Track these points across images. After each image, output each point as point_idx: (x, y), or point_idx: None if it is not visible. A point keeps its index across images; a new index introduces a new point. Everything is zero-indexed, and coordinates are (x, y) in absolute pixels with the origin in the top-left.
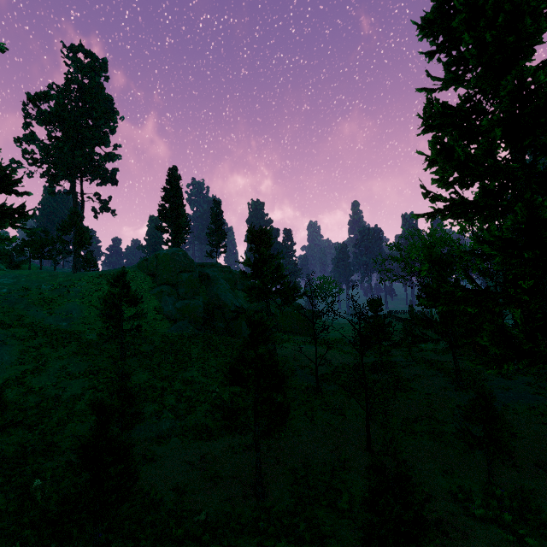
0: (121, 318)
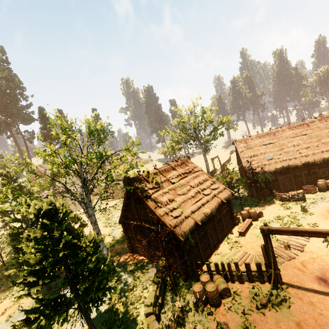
0: None
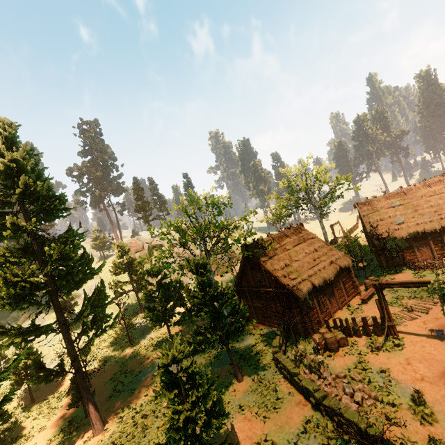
0: (68, 308)
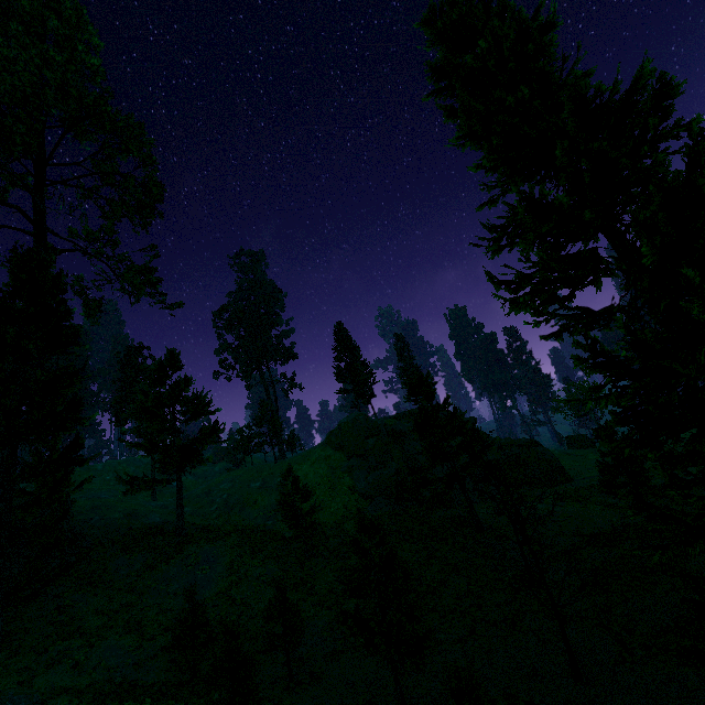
0: (298, 516)
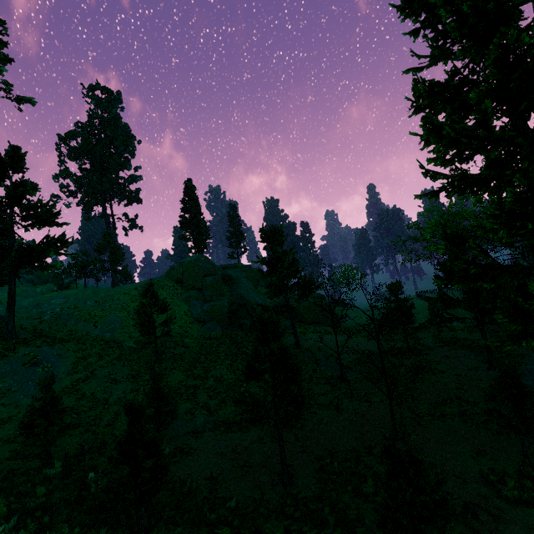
0: (154, 325)
